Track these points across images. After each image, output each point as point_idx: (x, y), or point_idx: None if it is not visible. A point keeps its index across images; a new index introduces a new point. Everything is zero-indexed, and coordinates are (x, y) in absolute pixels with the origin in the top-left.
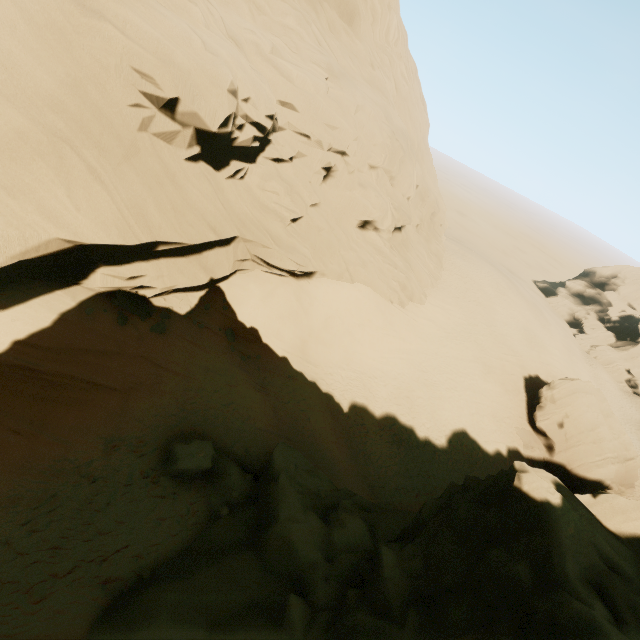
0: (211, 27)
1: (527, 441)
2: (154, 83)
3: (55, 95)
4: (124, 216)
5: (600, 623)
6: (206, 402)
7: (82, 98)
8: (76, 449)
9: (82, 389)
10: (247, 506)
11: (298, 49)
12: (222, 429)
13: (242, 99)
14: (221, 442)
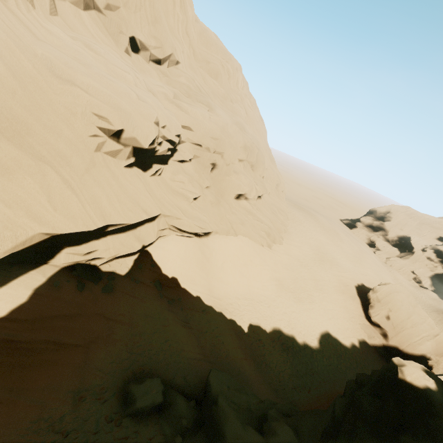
0: (138, 85)
1: (369, 333)
2: (107, 121)
3: (40, 134)
4: (86, 210)
5: None
6: (148, 343)
7: (58, 134)
8: (49, 407)
9: (53, 350)
10: (196, 431)
11: (189, 95)
12: (163, 364)
13: (161, 126)
14: (164, 376)
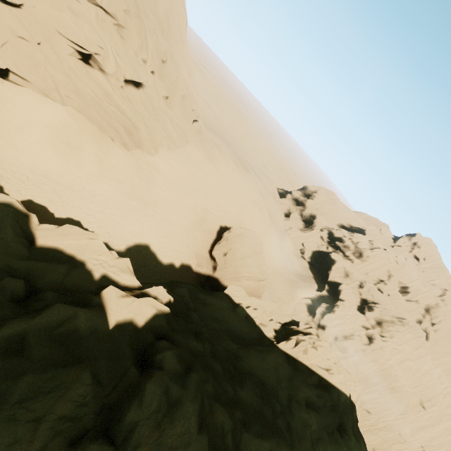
0: None
1: (200, 262)
2: None
3: None
4: None
5: None
6: None
7: None
8: None
9: None
10: None
11: None
12: None
13: None
14: None
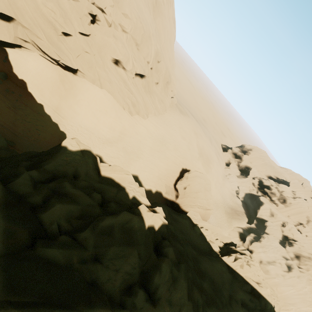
0: None
1: (168, 191)
2: None
3: None
4: None
5: (22, 174)
6: None
7: None
8: None
9: None
10: None
11: None
12: None
13: None
14: None
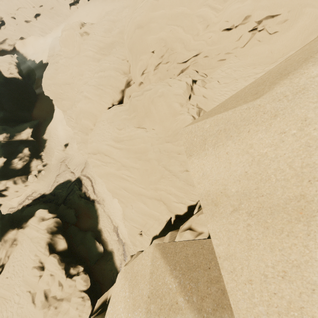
0: None
1: None
2: None
3: None
4: None
5: None
6: None
7: None
8: None
9: None
10: None
11: None
12: None
13: None
14: None
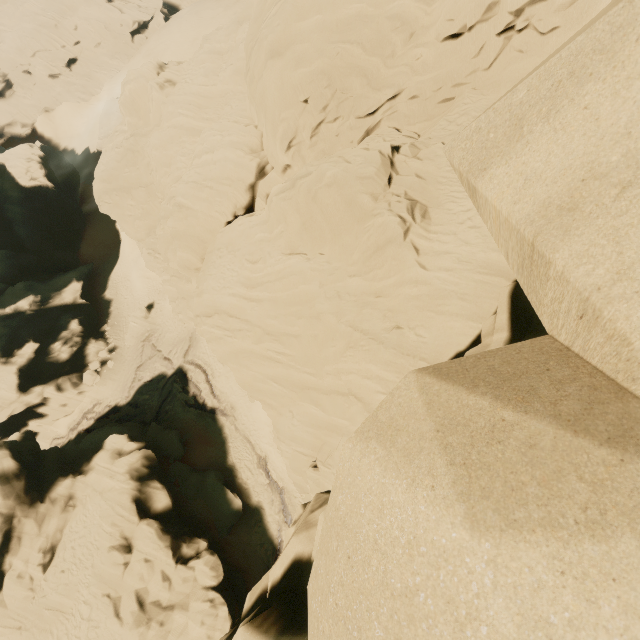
0: None
1: None
2: None
3: None
4: None
5: None
6: None
7: None
8: None
9: None
10: None
11: None
12: None
13: None
14: None
